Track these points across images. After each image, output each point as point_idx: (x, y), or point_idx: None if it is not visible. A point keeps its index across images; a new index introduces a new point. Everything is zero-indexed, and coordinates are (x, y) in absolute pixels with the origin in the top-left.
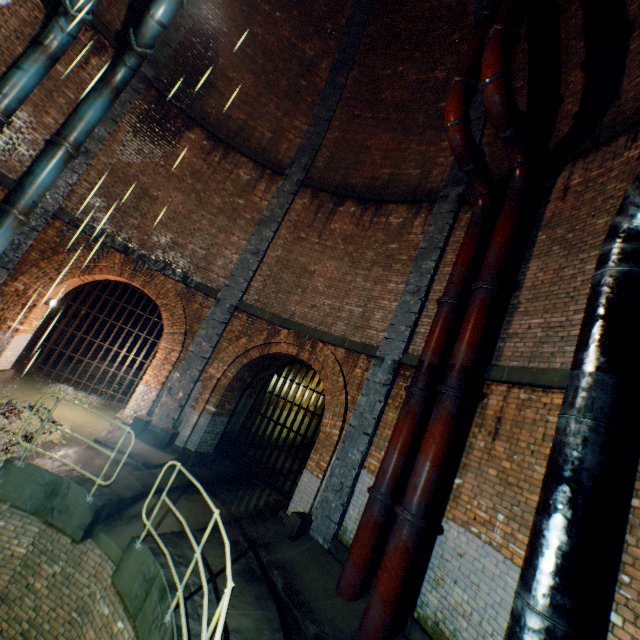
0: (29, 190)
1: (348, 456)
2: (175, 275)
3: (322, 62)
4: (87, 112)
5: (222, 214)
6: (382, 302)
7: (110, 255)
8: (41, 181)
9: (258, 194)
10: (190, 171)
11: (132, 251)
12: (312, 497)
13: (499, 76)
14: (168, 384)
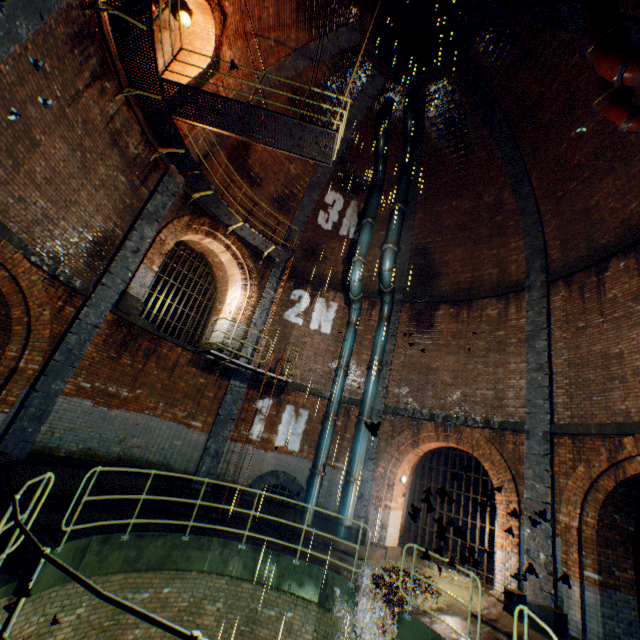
0: (366, 401)
1: None
2: (476, 423)
3: (502, 195)
4: (377, 340)
5: (490, 352)
6: None
7: (423, 426)
8: (369, 393)
9: (511, 318)
10: (450, 336)
11: (436, 416)
12: None
13: (622, 65)
14: (523, 545)
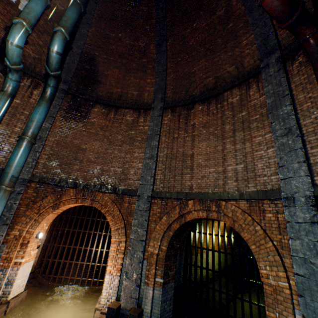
0: (9, 171)
1: None
2: (108, 190)
3: (150, 46)
4: (35, 116)
5: (124, 143)
6: (257, 153)
7: (67, 192)
8: (16, 163)
9: (140, 124)
10: (100, 127)
11: (79, 184)
12: None
13: None
14: (124, 269)
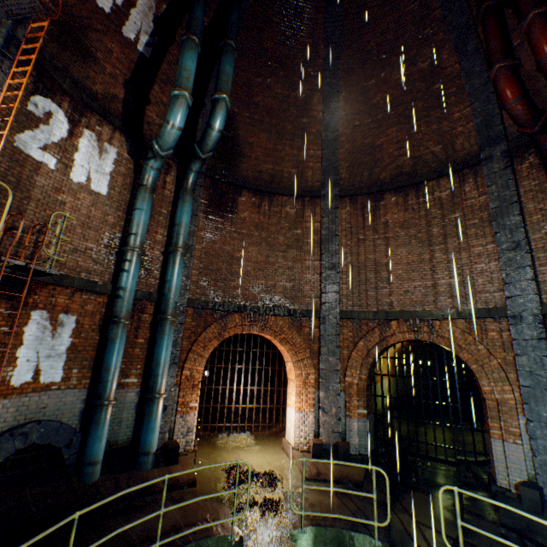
0: (171, 296)
1: (542, 416)
2: (280, 312)
3: (313, 98)
4: (182, 218)
5: (289, 248)
6: (477, 266)
7: (231, 318)
8: (175, 285)
9: (308, 220)
10: (253, 226)
11: (243, 307)
12: (522, 464)
13: None
14: (316, 404)
